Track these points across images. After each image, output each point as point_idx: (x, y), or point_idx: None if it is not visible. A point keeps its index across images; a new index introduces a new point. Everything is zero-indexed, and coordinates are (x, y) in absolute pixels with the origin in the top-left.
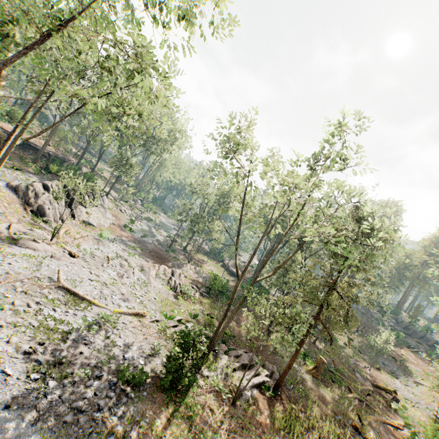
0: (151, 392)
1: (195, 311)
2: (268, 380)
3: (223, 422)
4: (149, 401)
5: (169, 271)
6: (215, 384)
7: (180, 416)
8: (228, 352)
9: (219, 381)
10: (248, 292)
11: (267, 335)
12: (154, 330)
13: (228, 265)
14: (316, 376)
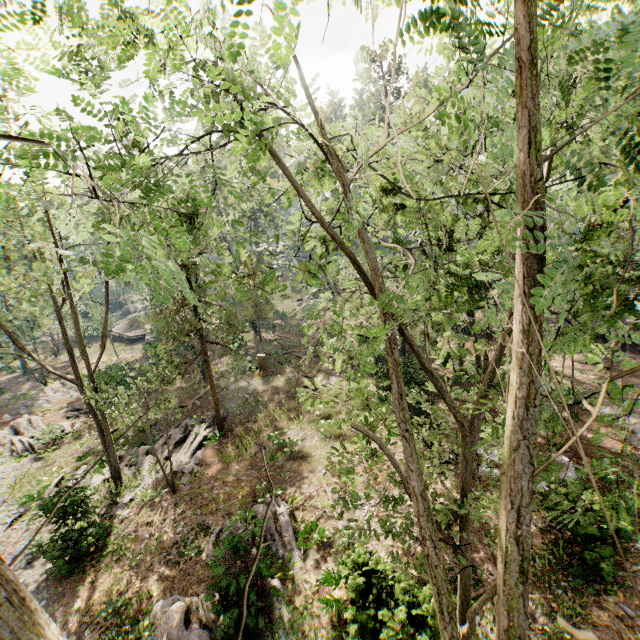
0: (54, 592)
1: (86, 444)
2: (211, 430)
3: (165, 519)
4: (54, 603)
5: (5, 435)
6: (143, 498)
7: (106, 571)
8: (152, 449)
9: (151, 487)
10: (96, 391)
11: (203, 381)
12: (22, 532)
13: (119, 335)
14: (266, 374)
